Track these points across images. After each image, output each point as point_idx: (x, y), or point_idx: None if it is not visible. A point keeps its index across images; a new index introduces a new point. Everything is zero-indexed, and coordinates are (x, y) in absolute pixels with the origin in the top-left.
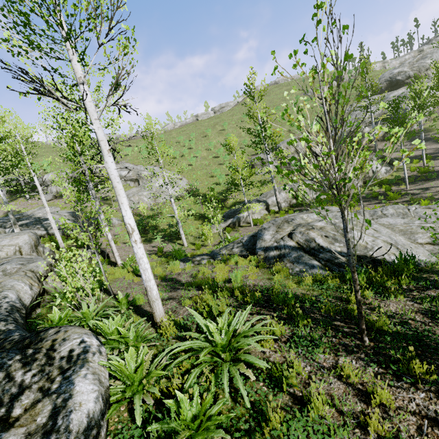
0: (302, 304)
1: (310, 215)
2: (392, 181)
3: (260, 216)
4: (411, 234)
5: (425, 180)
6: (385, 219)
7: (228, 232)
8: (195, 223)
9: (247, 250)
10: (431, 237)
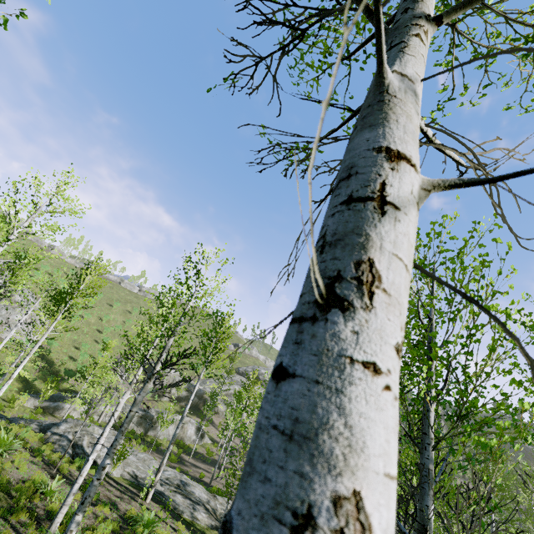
0: (45, 457)
1: (100, 430)
2: (190, 450)
3: (79, 417)
4: (128, 465)
5: (204, 461)
6: (130, 454)
7: (36, 413)
8: (13, 383)
9: (42, 429)
10: (133, 471)
